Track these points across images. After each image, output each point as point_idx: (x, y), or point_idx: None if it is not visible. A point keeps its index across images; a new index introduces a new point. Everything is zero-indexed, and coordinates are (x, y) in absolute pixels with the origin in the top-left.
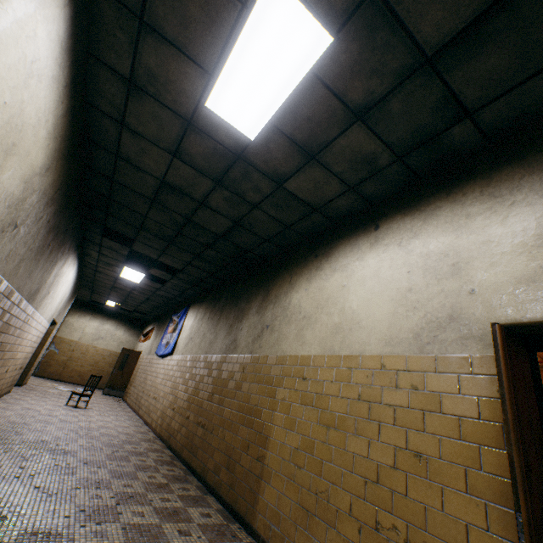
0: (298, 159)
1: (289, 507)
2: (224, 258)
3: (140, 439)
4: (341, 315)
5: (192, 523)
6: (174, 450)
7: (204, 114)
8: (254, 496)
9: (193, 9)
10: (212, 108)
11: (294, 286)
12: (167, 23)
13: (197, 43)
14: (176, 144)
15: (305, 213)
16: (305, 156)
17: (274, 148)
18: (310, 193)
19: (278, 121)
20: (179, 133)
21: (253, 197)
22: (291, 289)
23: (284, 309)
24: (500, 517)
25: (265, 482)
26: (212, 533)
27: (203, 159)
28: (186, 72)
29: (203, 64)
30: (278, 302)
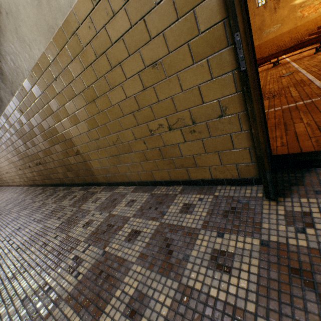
0: None
1: (108, 162)
2: None
3: (17, 197)
4: None
5: (65, 208)
6: (42, 185)
7: None
8: (90, 171)
9: None
10: None
11: None
12: None
13: None
14: None
15: None
16: None
17: None
18: None
19: None
20: None
21: None
22: None
23: None
24: (218, 61)
25: (89, 161)
26: (79, 203)
27: None
28: None
29: None
30: None
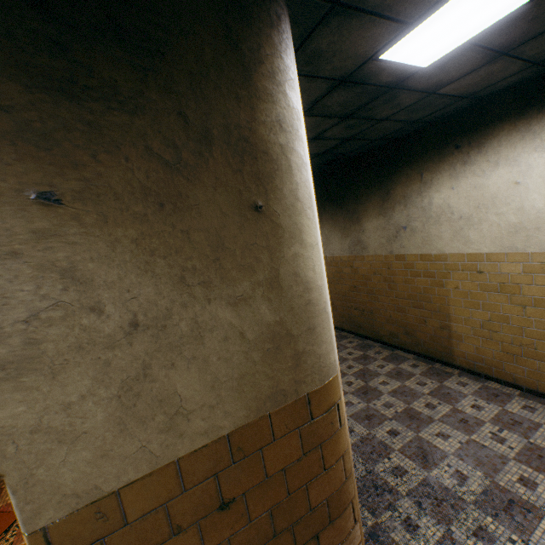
0: (479, 62)
1: (491, 354)
2: (313, 167)
3: None
4: (519, 215)
5: (415, 375)
6: None
7: (368, 67)
8: (448, 349)
9: None
10: (386, 57)
11: (431, 185)
12: None
13: None
14: (309, 105)
15: (447, 104)
16: (493, 56)
17: (451, 64)
18: (470, 86)
19: (480, 37)
20: (320, 95)
21: (385, 114)
22: (427, 189)
23: (424, 210)
24: None
25: (457, 341)
26: (433, 376)
27: (339, 105)
28: (370, 35)
29: (405, 17)
30: (411, 203)
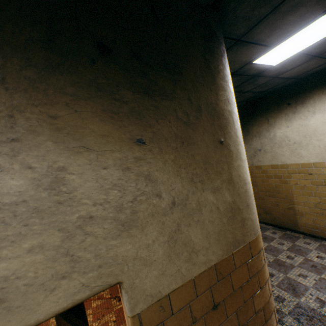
0: (303, 61)
1: (323, 223)
2: None
3: None
4: None
5: (275, 238)
6: None
7: (246, 67)
8: (294, 221)
9: (289, 19)
10: (256, 62)
11: (274, 125)
12: (259, 34)
13: (275, 35)
14: None
15: (282, 82)
16: (310, 58)
17: (288, 63)
18: (296, 72)
19: (305, 49)
20: None
21: (248, 89)
22: (272, 127)
23: (271, 139)
24: None
25: (300, 216)
26: (287, 239)
27: None
28: (251, 53)
29: (270, 44)
30: (262, 136)
